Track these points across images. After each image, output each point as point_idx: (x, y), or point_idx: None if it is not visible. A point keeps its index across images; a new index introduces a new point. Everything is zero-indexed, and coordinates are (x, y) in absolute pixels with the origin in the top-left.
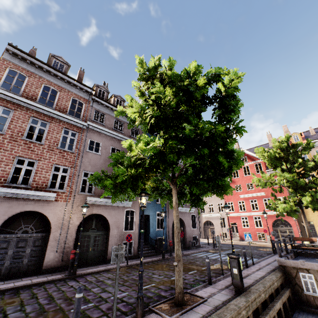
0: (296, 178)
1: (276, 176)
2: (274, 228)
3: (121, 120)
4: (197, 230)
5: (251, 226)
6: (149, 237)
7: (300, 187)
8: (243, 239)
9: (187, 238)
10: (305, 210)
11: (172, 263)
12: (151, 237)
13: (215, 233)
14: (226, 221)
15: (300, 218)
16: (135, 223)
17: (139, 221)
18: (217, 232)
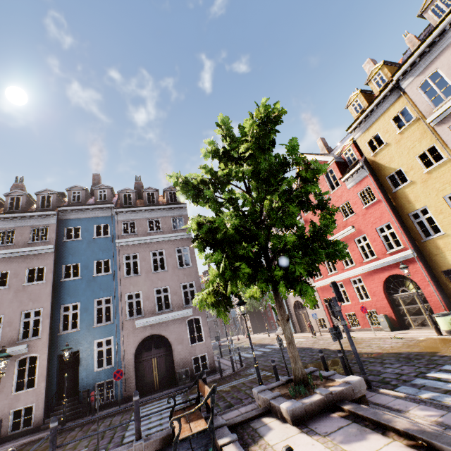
0: (205, 224)
1: (361, 185)
2: (390, 297)
3: (11, 227)
4: (204, 344)
5: (352, 300)
6: (79, 386)
7: (219, 243)
8: (348, 328)
9: (177, 365)
10: (440, 242)
11: (40, 447)
12: (83, 385)
13: (310, 321)
14: (317, 297)
15: (435, 264)
16: (38, 374)
17: (56, 367)
18: (312, 320)
